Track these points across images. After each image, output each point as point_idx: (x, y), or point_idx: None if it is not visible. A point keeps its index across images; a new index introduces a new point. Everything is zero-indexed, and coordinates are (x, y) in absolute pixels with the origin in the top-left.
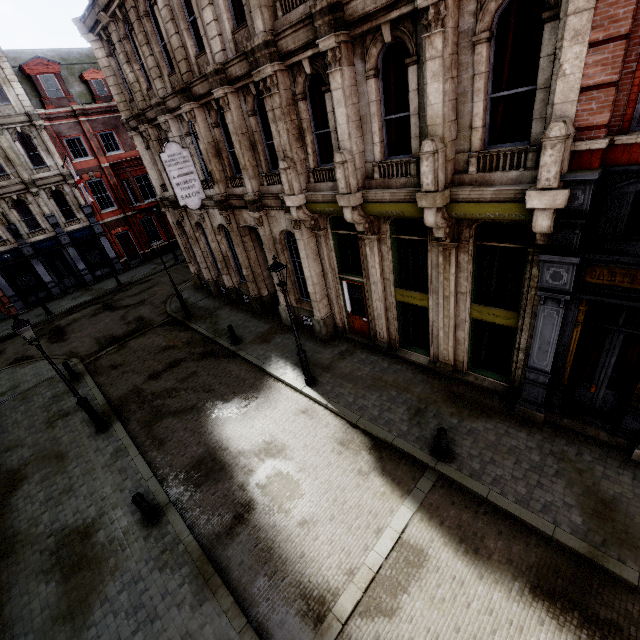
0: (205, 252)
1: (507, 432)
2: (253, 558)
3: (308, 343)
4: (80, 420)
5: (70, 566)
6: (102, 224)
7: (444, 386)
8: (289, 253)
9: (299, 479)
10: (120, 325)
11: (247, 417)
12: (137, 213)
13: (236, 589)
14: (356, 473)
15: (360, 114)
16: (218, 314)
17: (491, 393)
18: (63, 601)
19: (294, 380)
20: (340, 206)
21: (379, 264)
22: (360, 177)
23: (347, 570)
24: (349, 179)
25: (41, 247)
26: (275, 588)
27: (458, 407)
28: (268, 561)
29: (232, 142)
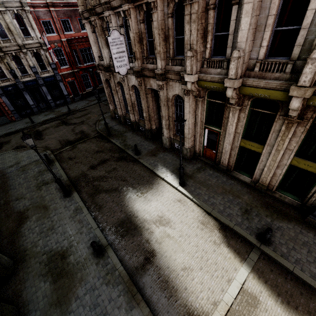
0: (120, 99)
1: (301, 232)
2: (157, 285)
3: (178, 160)
4: (54, 188)
5: (56, 274)
6: (61, 75)
7: (260, 197)
8: (175, 108)
9: (180, 241)
10: (71, 134)
11: (147, 199)
12: (79, 70)
13: (149, 302)
14: (212, 243)
15: (257, 24)
16: (125, 135)
17: (289, 206)
18: (54, 294)
19: (172, 181)
20: (222, 85)
21: (236, 123)
22: (244, 68)
23: (213, 302)
24: (238, 69)
25: (28, 84)
26: (172, 306)
27: (270, 212)
28: (166, 289)
29: (150, 34)
